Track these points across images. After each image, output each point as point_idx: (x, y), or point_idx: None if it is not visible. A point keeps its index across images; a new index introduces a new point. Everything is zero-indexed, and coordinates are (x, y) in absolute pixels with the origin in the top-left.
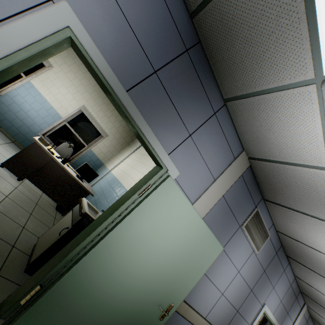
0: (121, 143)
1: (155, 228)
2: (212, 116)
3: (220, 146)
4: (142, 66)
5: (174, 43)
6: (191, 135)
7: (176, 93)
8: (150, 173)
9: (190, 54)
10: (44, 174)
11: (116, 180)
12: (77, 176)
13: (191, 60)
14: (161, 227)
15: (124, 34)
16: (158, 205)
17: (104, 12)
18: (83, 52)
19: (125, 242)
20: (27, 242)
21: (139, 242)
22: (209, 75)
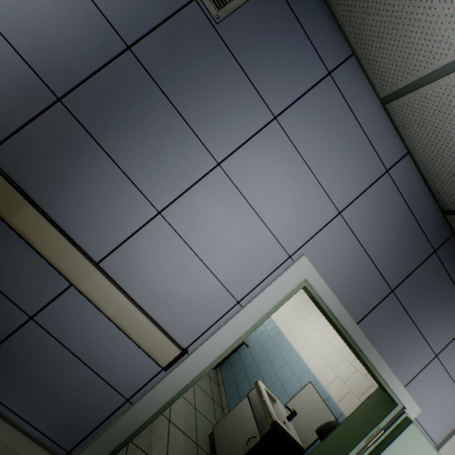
0: None
1: None
2: None
3: None
4: (376, 289)
5: (417, 248)
6: (437, 354)
7: (418, 307)
8: (374, 403)
9: (438, 254)
10: None
11: (276, 328)
12: None
13: (439, 260)
14: None
15: (358, 261)
16: None
17: (337, 247)
18: (315, 297)
19: None
20: (203, 433)
21: None
22: None
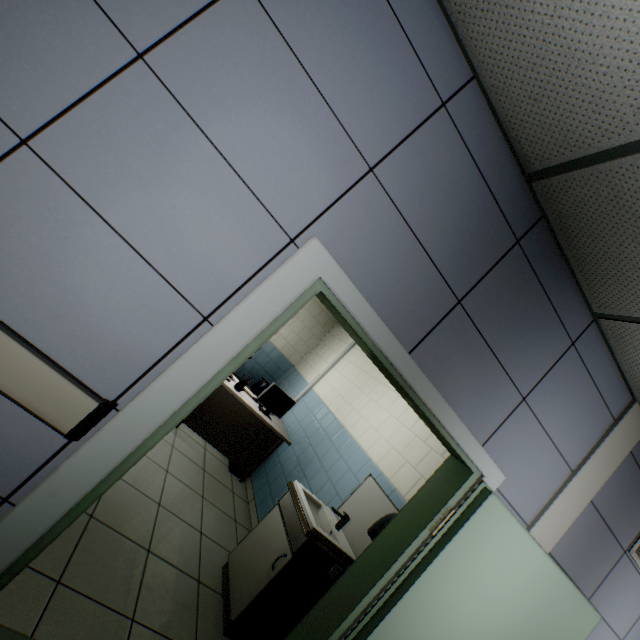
0: (321, 324)
1: (465, 594)
2: (566, 349)
3: (582, 404)
4: (435, 299)
5: (493, 236)
6: (526, 397)
7: (498, 328)
8: (444, 477)
9: (523, 246)
10: (209, 412)
11: (329, 414)
12: (260, 409)
13: (525, 256)
14: (476, 590)
15: (405, 254)
16: (470, 552)
17: (372, 229)
18: (339, 310)
19: (415, 626)
20: (213, 565)
21: (439, 624)
22: (562, 272)
